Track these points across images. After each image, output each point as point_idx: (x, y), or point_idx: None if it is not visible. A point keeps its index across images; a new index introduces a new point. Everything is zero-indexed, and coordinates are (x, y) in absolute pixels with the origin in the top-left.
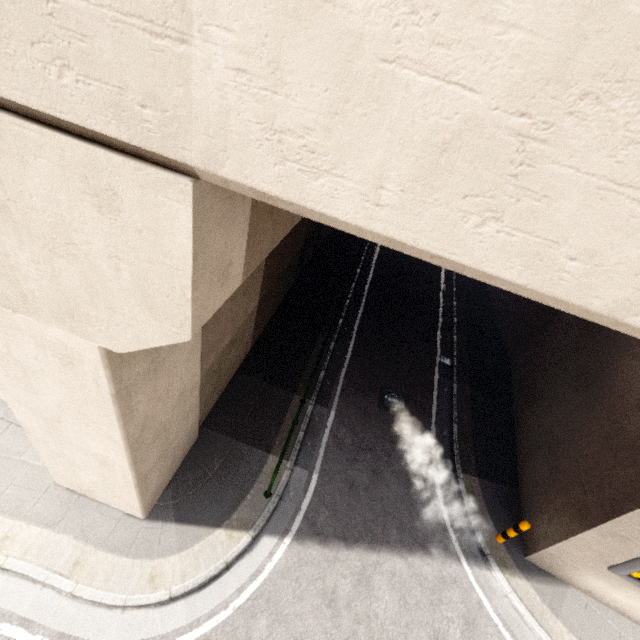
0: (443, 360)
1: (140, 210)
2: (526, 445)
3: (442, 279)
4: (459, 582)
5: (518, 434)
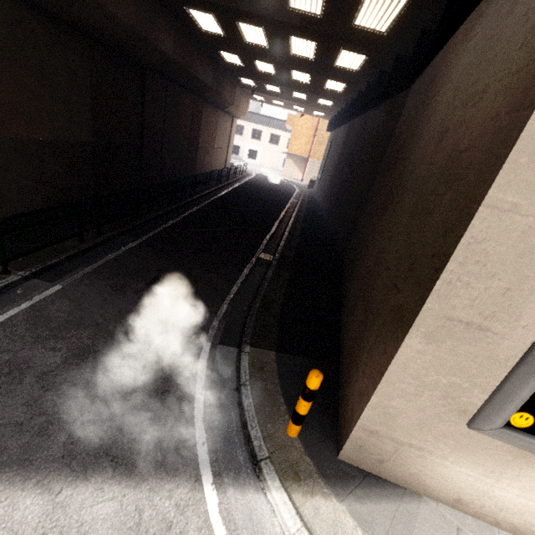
0: (264, 256)
1: None
2: (348, 309)
3: (282, 214)
4: (179, 529)
5: (343, 307)
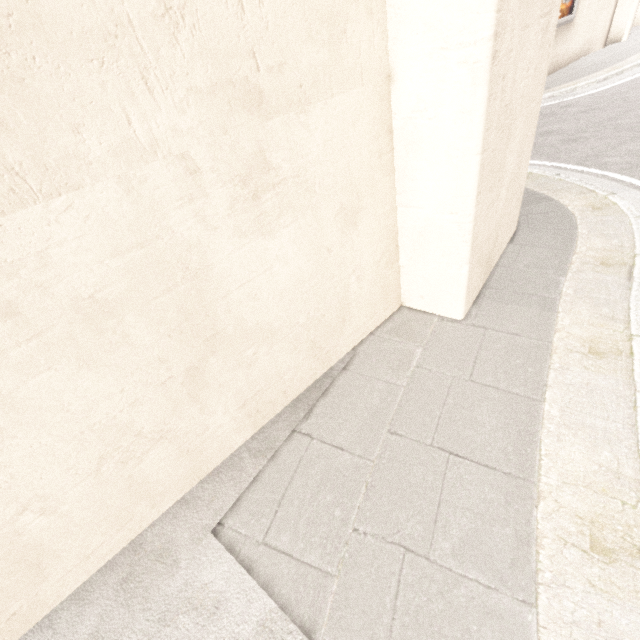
0: None
1: None
2: None
3: None
4: None
5: None
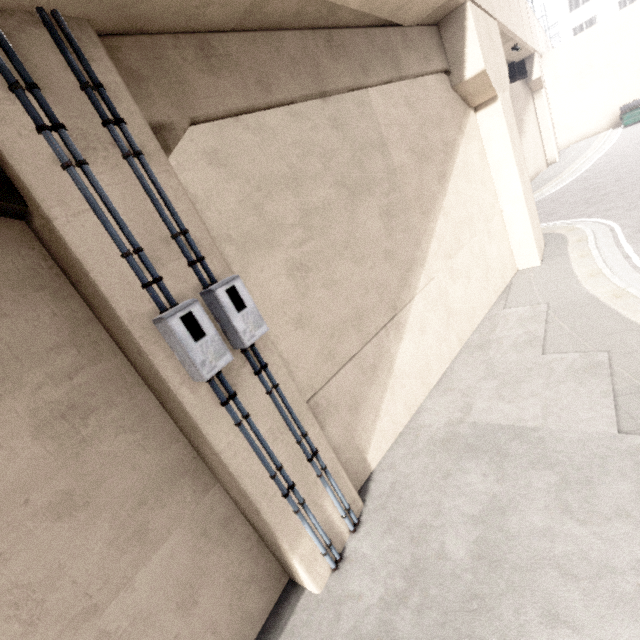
0: None
1: (497, 33)
2: None
3: None
4: None
5: None
